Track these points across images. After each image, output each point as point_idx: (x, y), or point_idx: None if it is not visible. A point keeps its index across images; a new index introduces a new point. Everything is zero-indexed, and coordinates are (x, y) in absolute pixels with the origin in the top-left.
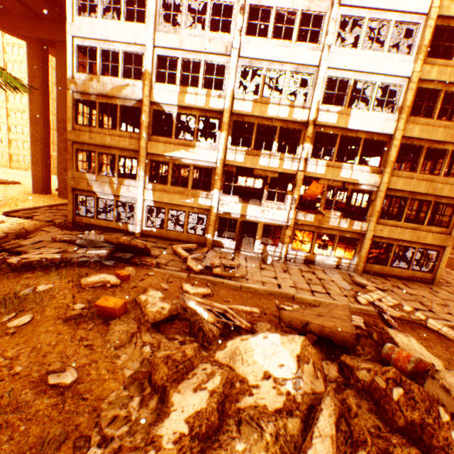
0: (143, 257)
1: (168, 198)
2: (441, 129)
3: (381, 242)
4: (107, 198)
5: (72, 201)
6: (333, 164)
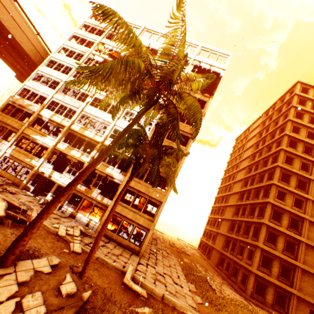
0: None
1: (18, 155)
2: None
3: (117, 215)
4: None
5: None
6: (105, 164)
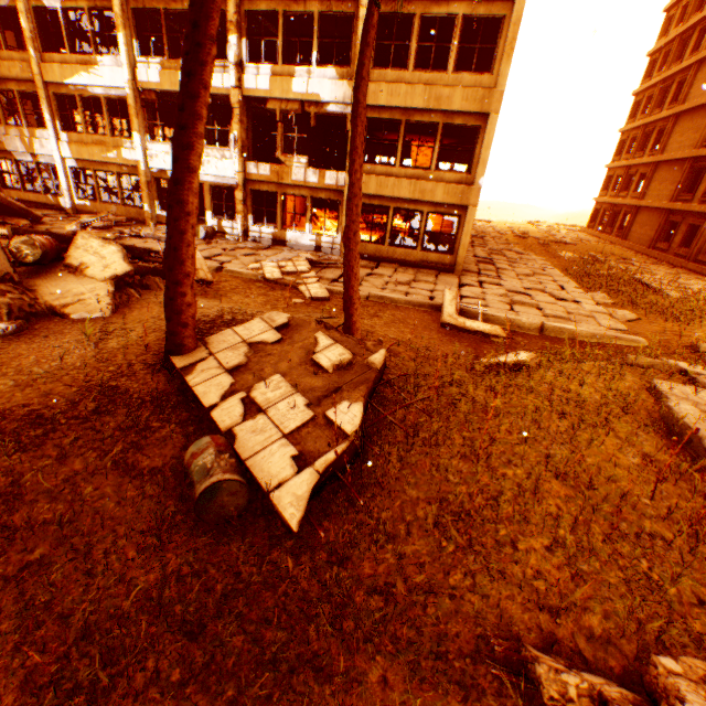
0: (15, 219)
1: (88, 153)
2: None
3: (373, 205)
4: (26, 160)
5: None
6: (282, 71)
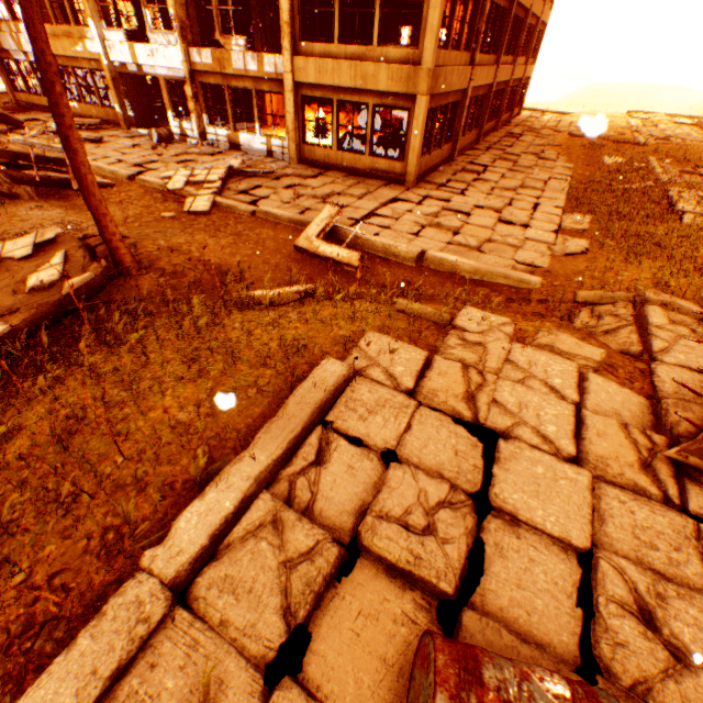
0: None
1: (62, 48)
2: None
3: (316, 98)
4: (22, 60)
5: (1, 69)
6: None
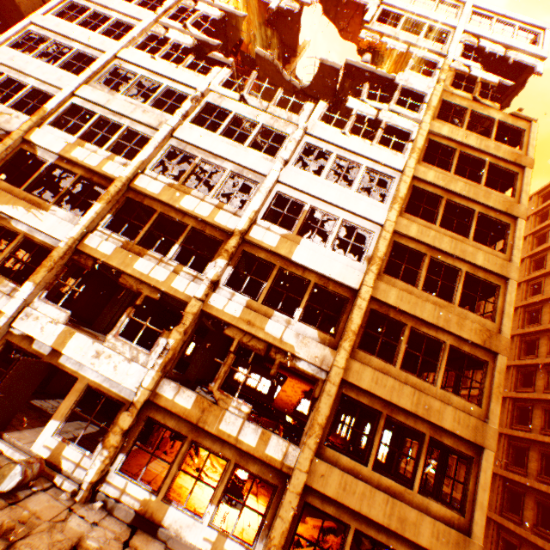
0: None
1: None
2: (430, 305)
3: (324, 510)
4: None
5: None
6: (259, 308)
